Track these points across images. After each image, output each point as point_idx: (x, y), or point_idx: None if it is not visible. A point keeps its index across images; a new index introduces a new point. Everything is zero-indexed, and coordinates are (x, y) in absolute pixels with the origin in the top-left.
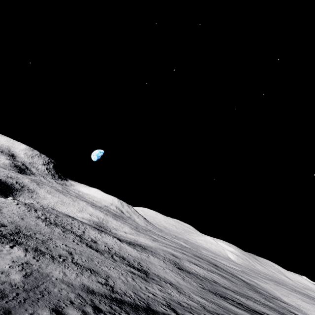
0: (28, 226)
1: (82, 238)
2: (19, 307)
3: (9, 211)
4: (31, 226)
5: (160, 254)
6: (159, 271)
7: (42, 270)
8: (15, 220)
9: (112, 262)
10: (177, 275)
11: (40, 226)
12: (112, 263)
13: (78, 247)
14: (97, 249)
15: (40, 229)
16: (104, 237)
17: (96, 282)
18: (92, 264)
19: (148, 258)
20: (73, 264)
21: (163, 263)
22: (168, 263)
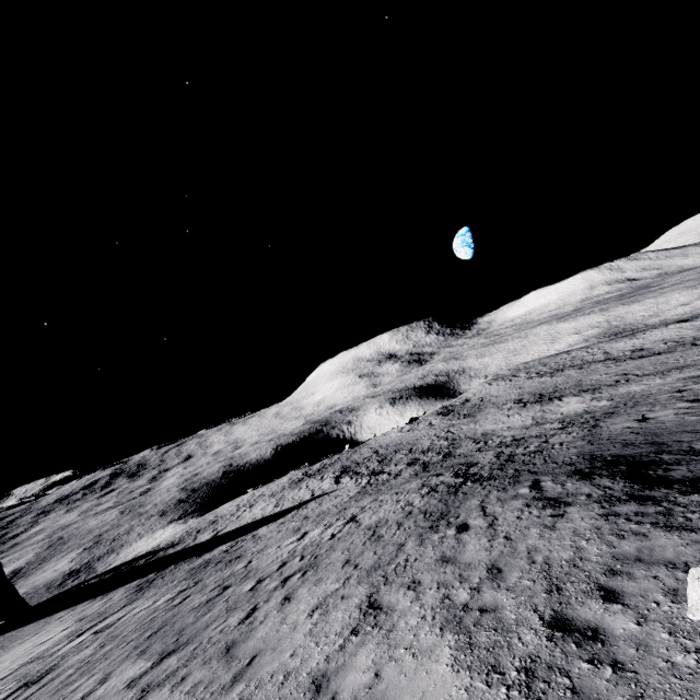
0: (537, 388)
1: (615, 359)
2: (638, 403)
3: (499, 392)
4: (540, 386)
5: None
6: None
7: (616, 394)
8: (517, 393)
9: None
10: None
11: (547, 381)
12: None
13: (625, 366)
14: (655, 353)
15: (552, 383)
16: (647, 338)
17: (697, 370)
18: (670, 365)
19: None
20: (643, 377)
21: None
22: None
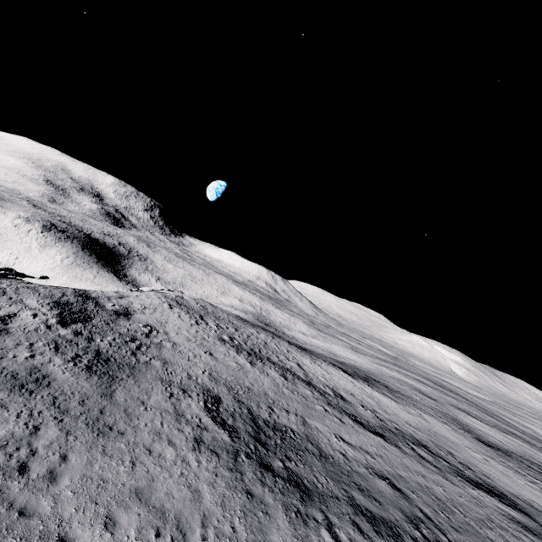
0: (237, 379)
1: (321, 393)
2: None
3: (179, 335)
4: (242, 378)
5: (414, 397)
6: (501, 478)
7: None
8: (207, 364)
9: (451, 484)
10: (521, 477)
11: (248, 370)
12: (454, 487)
13: (357, 436)
14: (371, 427)
15: (258, 384)
16: (331, 374)
17: None
18: (470, 530)
19: (427, 422)
20: None
21: (456, 434)
22: (457, 430)
